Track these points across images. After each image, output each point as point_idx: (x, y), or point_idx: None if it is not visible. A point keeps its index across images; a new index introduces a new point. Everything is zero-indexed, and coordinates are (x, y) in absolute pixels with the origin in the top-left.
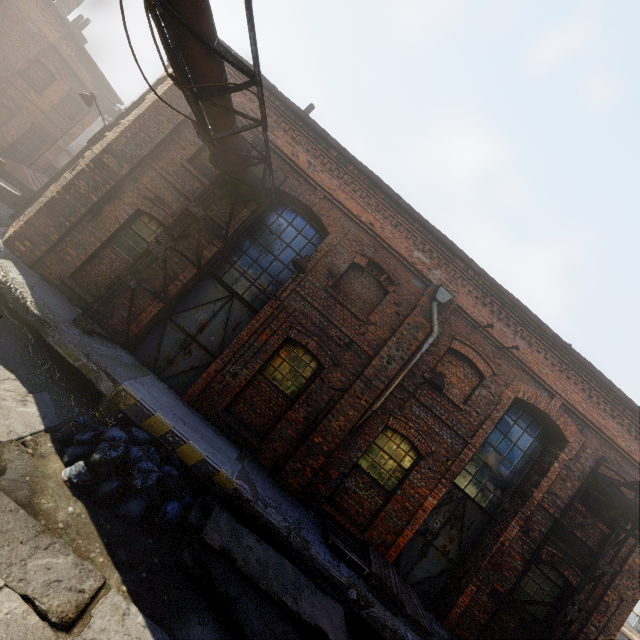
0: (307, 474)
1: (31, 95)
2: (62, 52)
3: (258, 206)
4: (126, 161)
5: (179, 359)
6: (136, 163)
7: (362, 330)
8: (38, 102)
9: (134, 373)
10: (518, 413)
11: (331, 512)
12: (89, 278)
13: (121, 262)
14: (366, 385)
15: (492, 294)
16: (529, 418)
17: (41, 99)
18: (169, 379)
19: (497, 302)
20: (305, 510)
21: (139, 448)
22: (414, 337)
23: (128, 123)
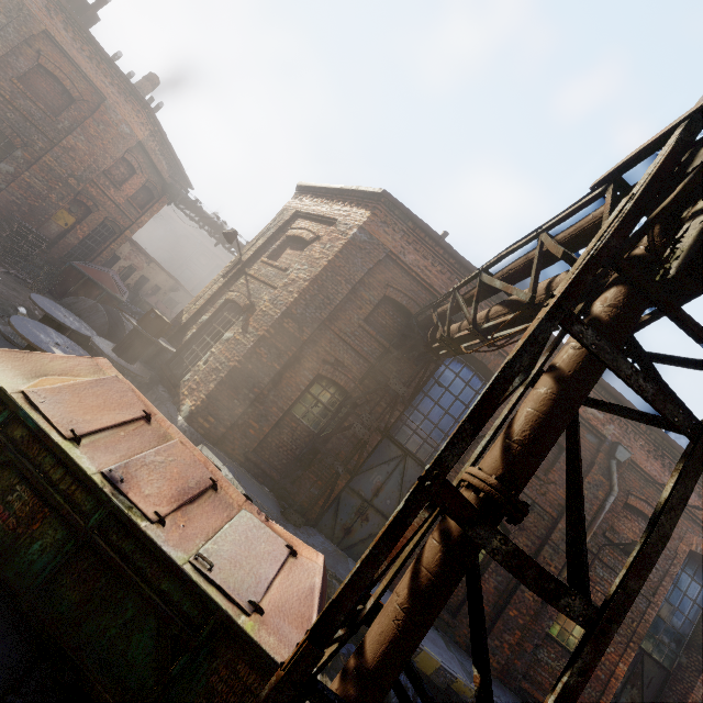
0: (505, 651)
1: (110, 191)
2: (147, 147)
3: (436, 365)
4: (307, 325)
5: (356, 527)
6: (317, 327)
7: (543, 490)
8: (115, 197)
9: (344, 565)
10: (684, 560)
11: (529, 689)
12: (270, 450)
13: (302, 430)
14: (554, 550)
15: (663, 448)
16: (695, 565)
17: (118, 193)
18: (347, 549)
19: (668, 455)
20: (509, 693)
21: (403, 675)
22: (595, 496)
23: (304, 283)
